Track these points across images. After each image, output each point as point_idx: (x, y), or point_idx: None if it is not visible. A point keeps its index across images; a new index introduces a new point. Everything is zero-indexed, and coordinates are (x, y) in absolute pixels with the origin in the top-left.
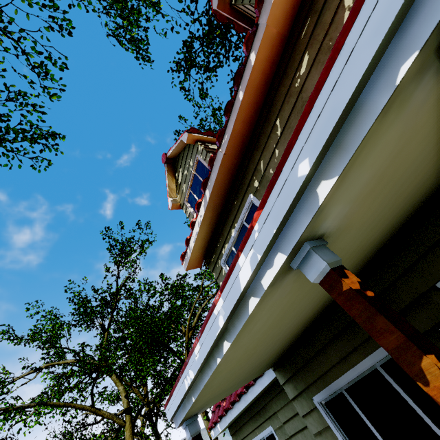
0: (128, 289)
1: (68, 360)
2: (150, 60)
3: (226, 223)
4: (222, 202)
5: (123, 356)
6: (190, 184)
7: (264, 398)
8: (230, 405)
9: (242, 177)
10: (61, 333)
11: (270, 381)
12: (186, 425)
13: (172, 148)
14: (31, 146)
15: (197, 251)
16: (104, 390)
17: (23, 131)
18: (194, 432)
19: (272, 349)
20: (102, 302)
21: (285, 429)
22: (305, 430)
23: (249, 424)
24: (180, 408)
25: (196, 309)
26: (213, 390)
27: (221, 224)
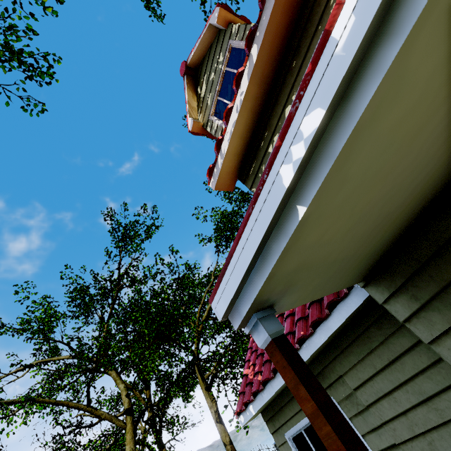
0: (131, 277)
1: (62, 356)
2: (161, 15)
3: (276, 104)
4: (272, 73)
5: (124, 351)
6: (219, 89)
7: (320, 360)
8: (271, 374)
9: (307, 18)
10: (54, 321)
11: (342, 322)
12: (256, 321)
13: (194, 47)
14: (21, 81)
15: (231, 159)
16: (103, 390)
17: (11, 53)
18: (274, 331)
19: (420, 177)
20: (101, 291)
21: (358, 397)
22: (396, 392)
23: (294, 402)
24: (251, 274)
25: (205, 305)
26: (329, 219)
27: (267, 112)
